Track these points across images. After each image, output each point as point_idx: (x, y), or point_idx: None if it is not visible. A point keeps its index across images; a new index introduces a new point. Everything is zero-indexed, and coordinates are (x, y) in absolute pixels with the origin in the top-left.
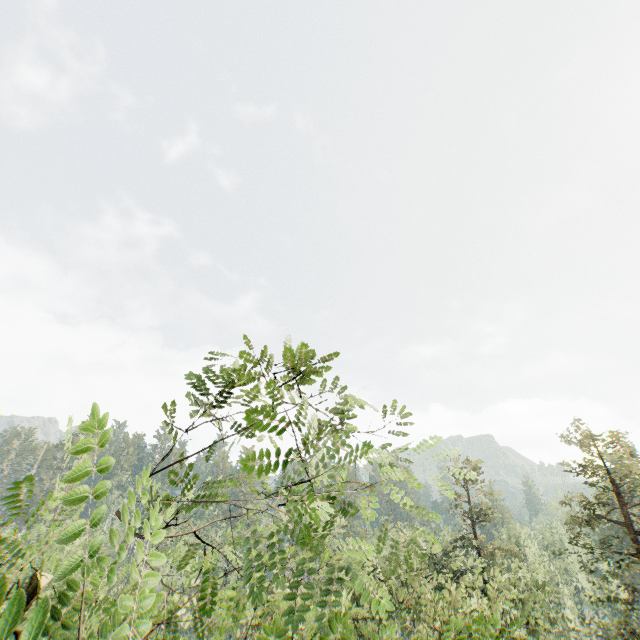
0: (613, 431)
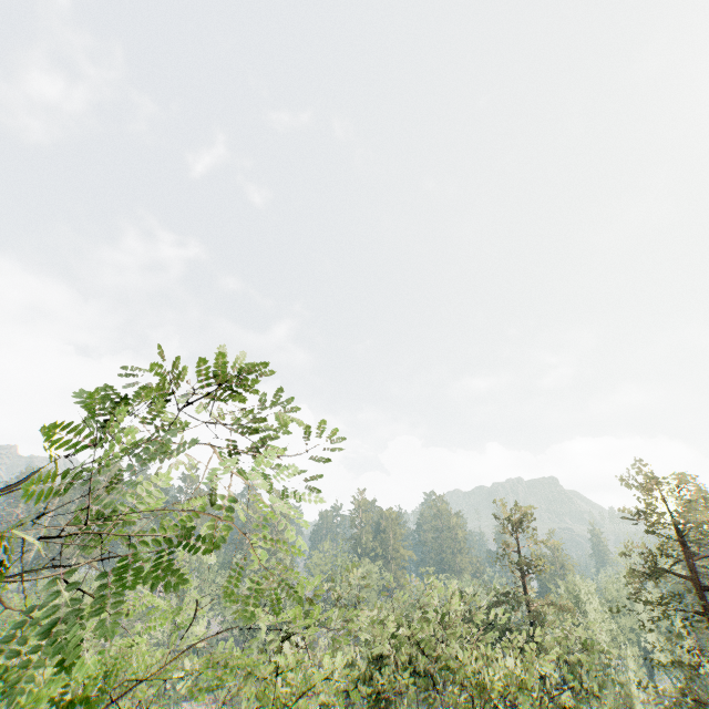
0: (678, 473)
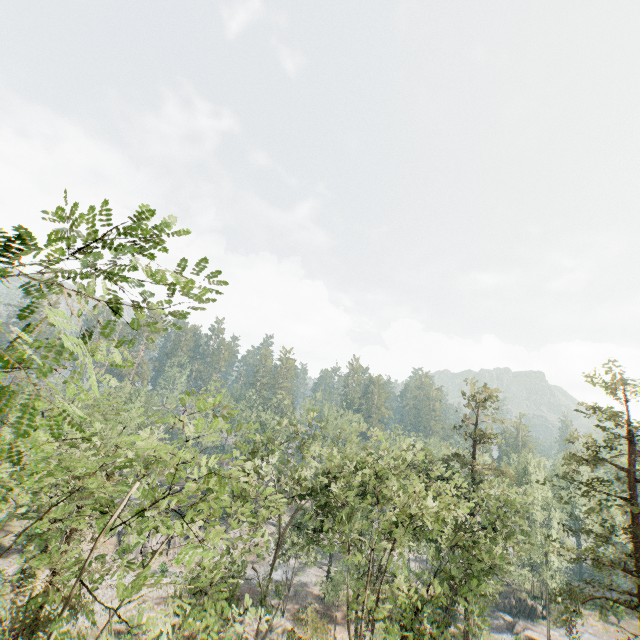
0: None
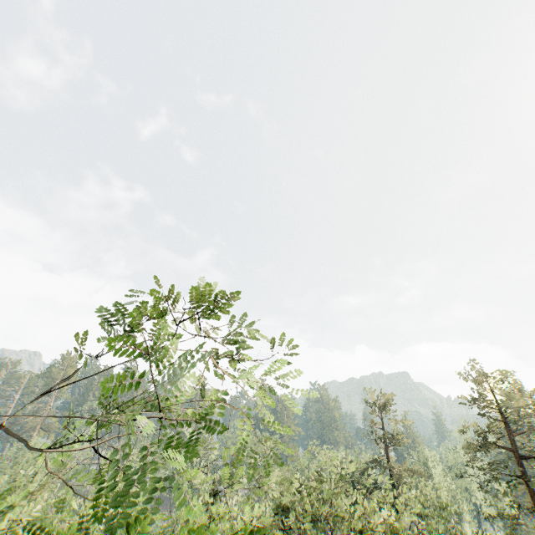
0: (503, 370)
